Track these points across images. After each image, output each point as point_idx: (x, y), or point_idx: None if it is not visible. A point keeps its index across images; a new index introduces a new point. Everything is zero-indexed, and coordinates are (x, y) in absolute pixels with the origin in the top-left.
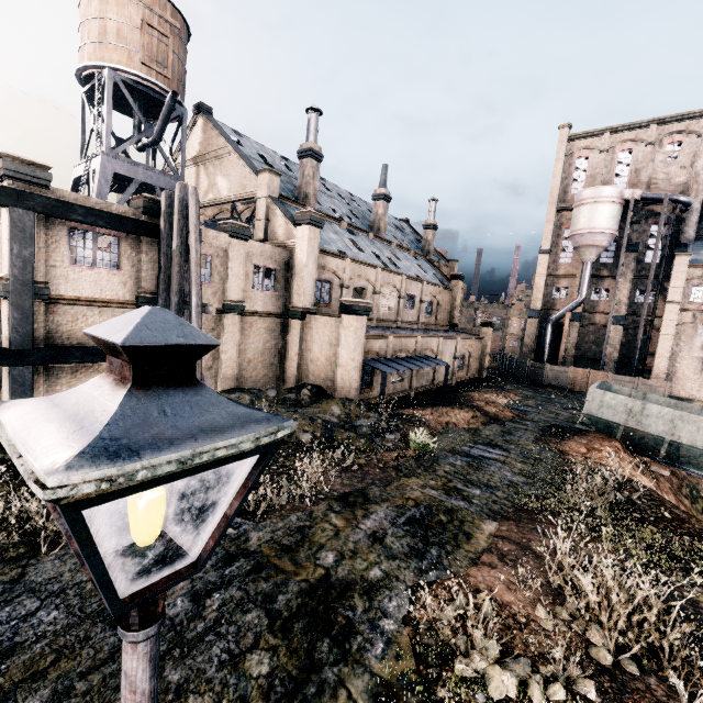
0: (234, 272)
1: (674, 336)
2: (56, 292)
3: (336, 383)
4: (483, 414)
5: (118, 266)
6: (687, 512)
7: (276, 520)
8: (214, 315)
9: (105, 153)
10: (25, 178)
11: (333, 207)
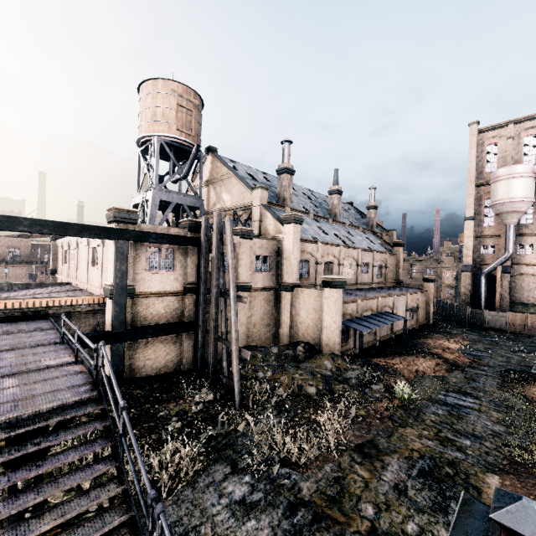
0: (243, 262)
1: None
2: (138, 290)
3: (322, 341)
4: (444, 361)
5: (173, 268)
6: None
7: (315, 470)
8: None
9: (155, 188)
10: (124, 220)
11: (301, 203)
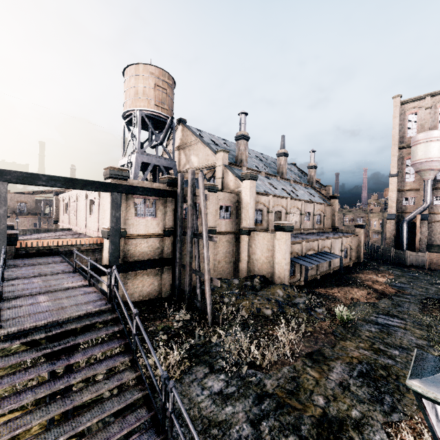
0: (210, 211)
1: None
2: (128, 233)
3: (274, 274)
4: (374, 291)
5: (155, 215)
6: None
7: (275, 371)
8: None
9: (137, 152)
10: (118, 177)
11: (254, 163)
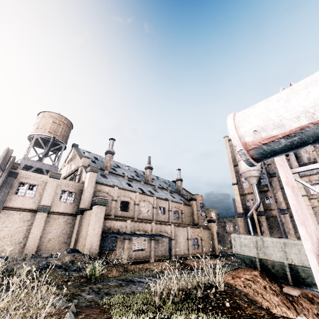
0: (48, 192)
1: (315, 214)
2: None
3: (85, 246)
4: (182, 265)
5: None
6: (261, 307)
7: None
8: (32, 213)
9: (25, 158)
10: None
11: (125, 173)
